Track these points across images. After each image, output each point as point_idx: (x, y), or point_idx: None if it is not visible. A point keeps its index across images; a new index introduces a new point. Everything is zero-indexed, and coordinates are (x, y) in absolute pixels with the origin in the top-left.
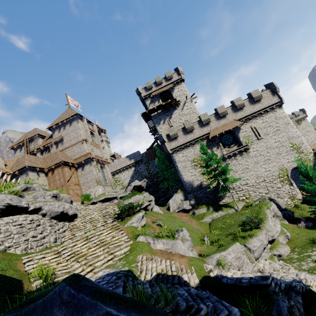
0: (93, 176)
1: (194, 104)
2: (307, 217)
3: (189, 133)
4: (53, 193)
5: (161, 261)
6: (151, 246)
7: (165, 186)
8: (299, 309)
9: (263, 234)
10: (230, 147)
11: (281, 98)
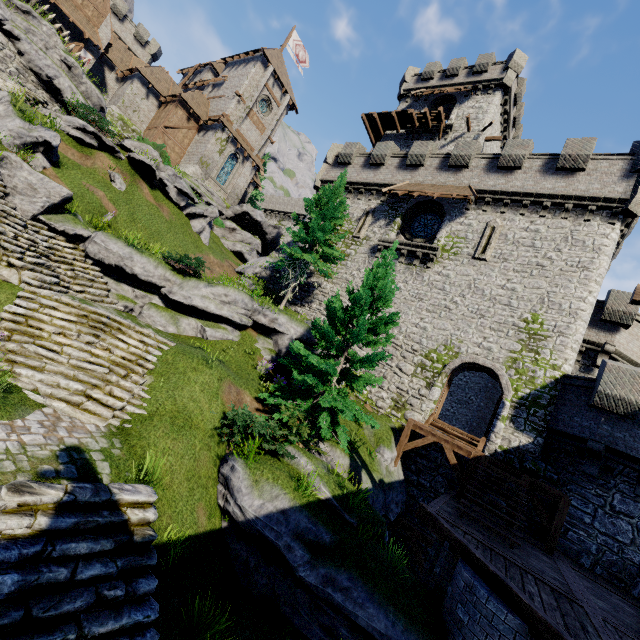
0: (204, 149)
1: None
2: None
3: (371, 169)
4: (65, 57)
5: None
6: None
7: None
8: None
9: (160, 271)
10: (413, 241)
11: (634, 193)
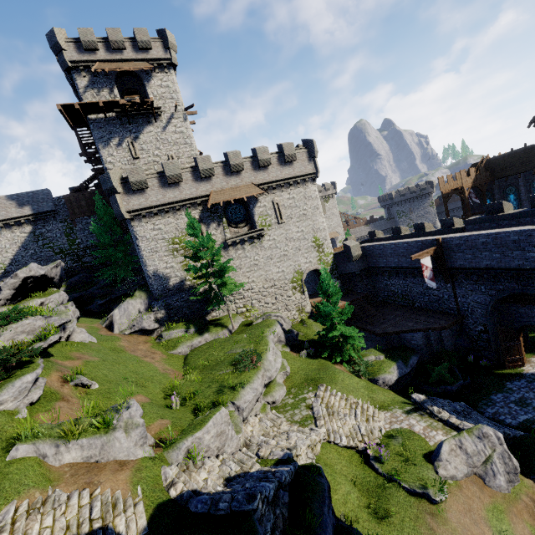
0: None
1: (189, 128)
2: (311, 338)
3: (172, 187)
4: None
5: (70, 498)
6: (48, 461)
7: (109, 278)
8: (284, 515)
9: (260, 377)
10: (239, 227)
11: (317, 169)
